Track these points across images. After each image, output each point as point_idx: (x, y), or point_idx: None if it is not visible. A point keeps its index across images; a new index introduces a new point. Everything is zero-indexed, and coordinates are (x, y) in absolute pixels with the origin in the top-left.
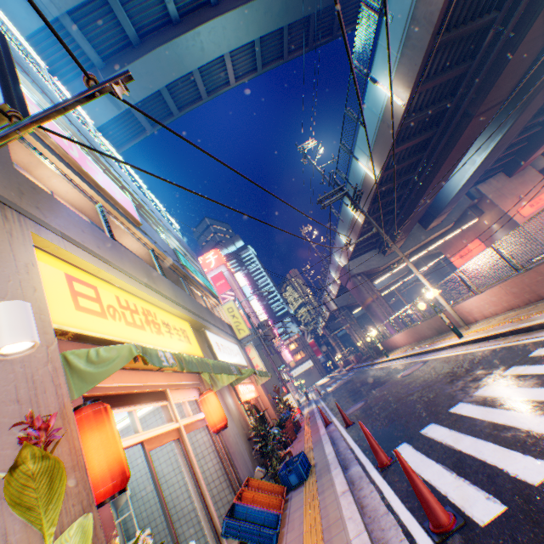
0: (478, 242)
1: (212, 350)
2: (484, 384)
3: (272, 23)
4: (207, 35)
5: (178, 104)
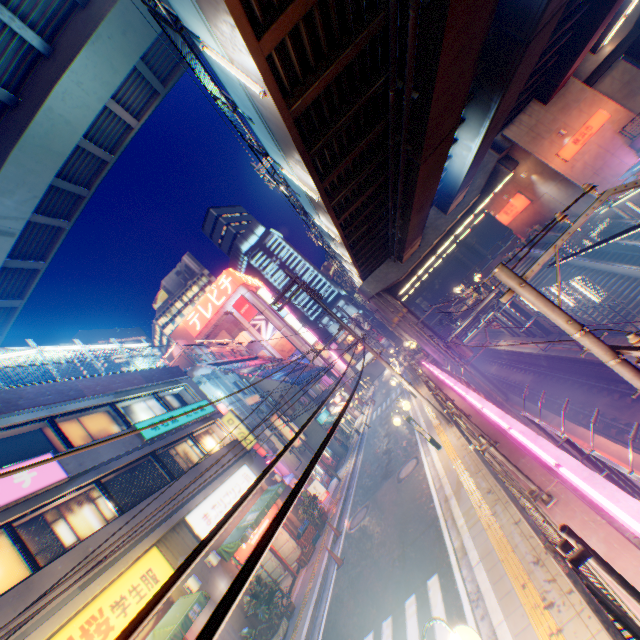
0: (520, 198)
1: (197, 537)
2: (392, 611)
3: (141, 39)
4: (62, 104)
5: (82, 182)
